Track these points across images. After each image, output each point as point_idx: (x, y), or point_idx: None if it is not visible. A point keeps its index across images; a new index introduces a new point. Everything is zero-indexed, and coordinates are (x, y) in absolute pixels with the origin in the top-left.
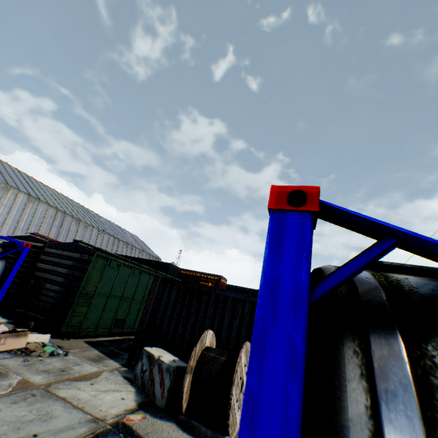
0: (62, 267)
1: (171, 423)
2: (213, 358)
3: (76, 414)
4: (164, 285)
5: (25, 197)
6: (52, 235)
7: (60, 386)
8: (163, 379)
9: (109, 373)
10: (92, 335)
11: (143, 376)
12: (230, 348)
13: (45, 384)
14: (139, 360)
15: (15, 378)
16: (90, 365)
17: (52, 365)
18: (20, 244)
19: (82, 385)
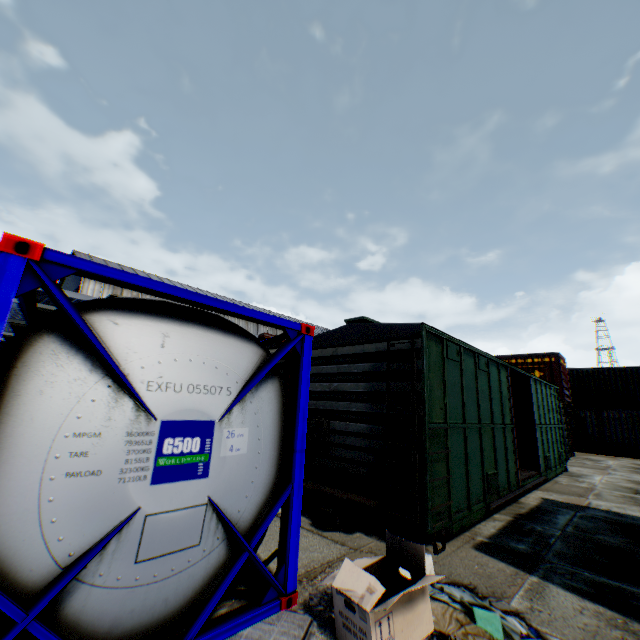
0: (349, 382)
1: None
2: None
3: None
4: None
5: None
6: None
7: None
8: None
9: None
10: (467, 525)
11: None
12: None
13: None
14: None
15: None
16: None
17: None
18: (291, 331)
19: None
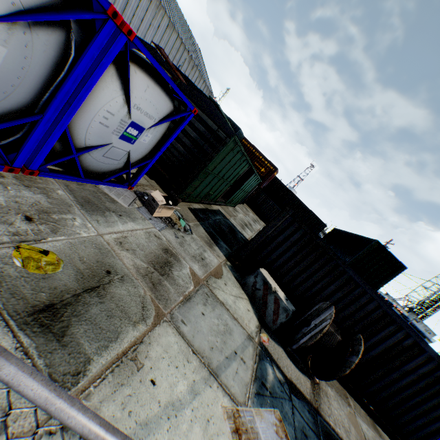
0: (190, 127)
1: (281, 349)
2: (331, 333)
3: (239, 328)
4: (292, 221)
5: None
6: (120, 0)
7: (213, 285)
8: (278, 313)
9: (225, 269)
10: (191, 202)
11: (254, 291)
12: None
13: (204, 279)
14: (252, 275)
15: (186, 267)
16: (211, 254)
17: (193, 249)
18: (189, 108)
19: (222, 286)
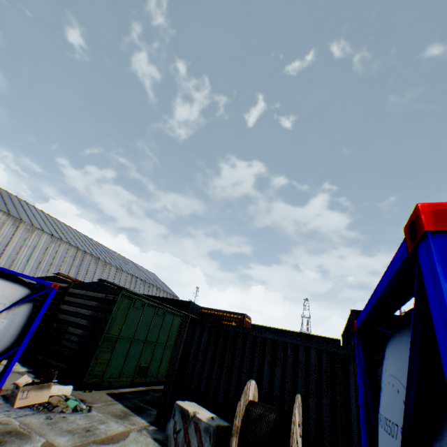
0: (86, 309)
1: None
2: (260, 416)
3: None
4: (194, 326)
5: (48, 238)
6: (71, 275)
7: None
8: (202, 442)
9: (137, 433)
10: (114, 385)
11: (176, 438)
12: (274, 401)
13: None
14: (170, 417)
15: (38, 441)
16: (116, 423)
17: (76, 423)
18: (48, 285)
19: None
